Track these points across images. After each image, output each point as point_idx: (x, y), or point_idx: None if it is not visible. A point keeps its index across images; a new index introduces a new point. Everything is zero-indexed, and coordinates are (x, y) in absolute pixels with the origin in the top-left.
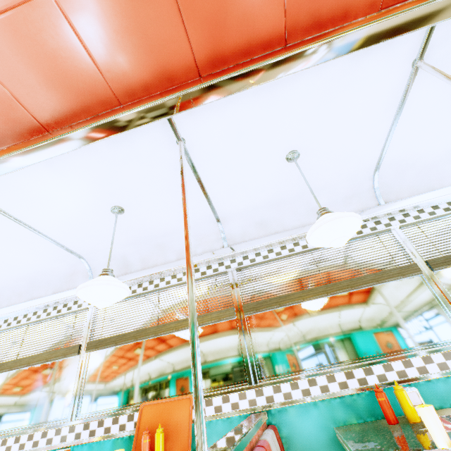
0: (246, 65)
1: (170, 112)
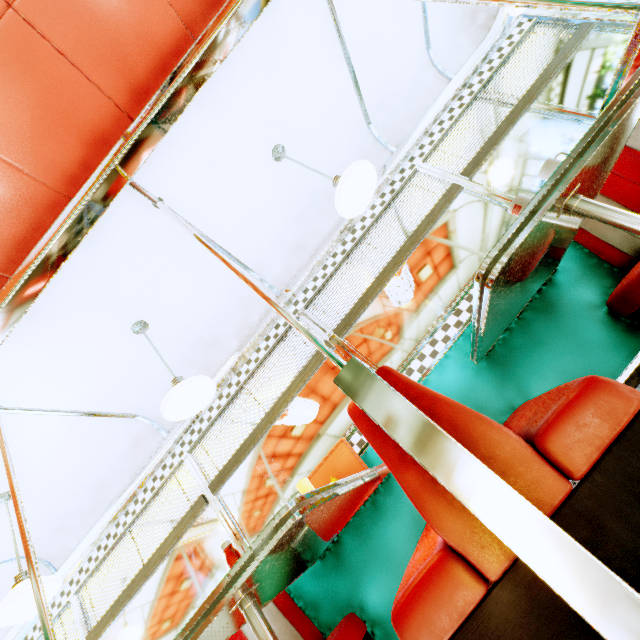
0: (172, 81)
1: (128, 174)
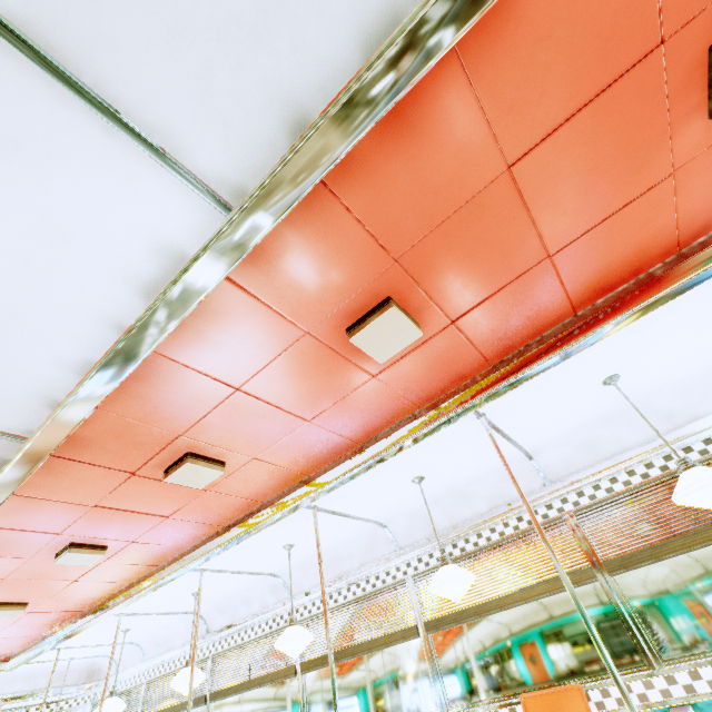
0: (543, 355)
1: (474, 409)
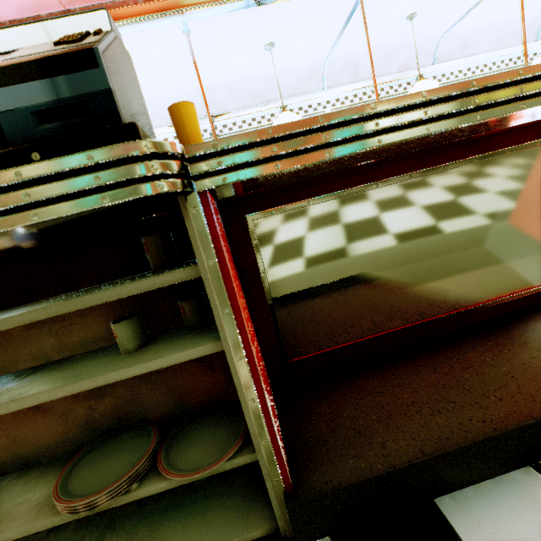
0: None
1: None
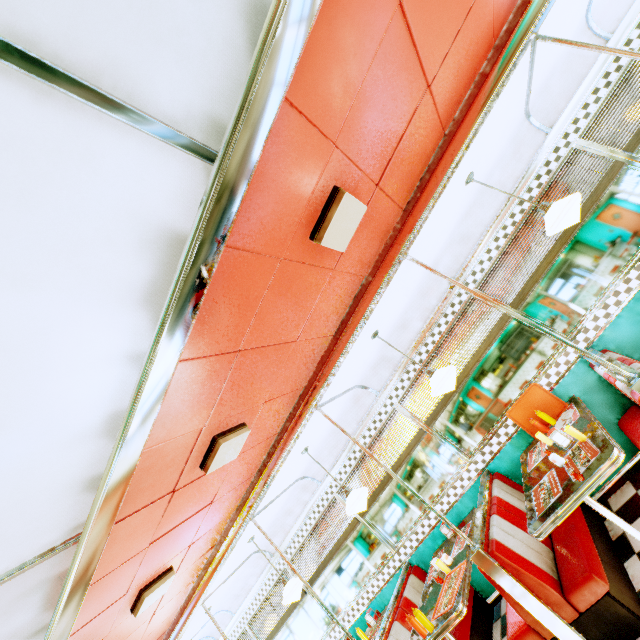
0: (440, 179)
1: (407, 252)
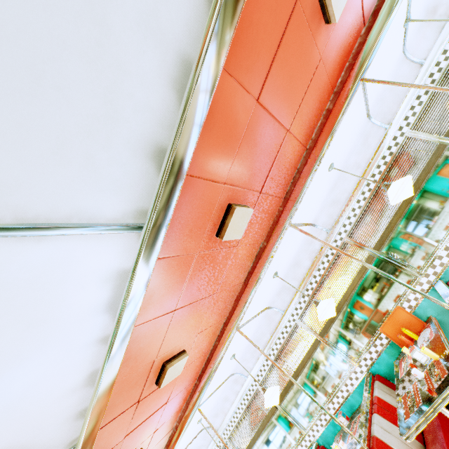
0: (306, 178)
1: (289, 225)
